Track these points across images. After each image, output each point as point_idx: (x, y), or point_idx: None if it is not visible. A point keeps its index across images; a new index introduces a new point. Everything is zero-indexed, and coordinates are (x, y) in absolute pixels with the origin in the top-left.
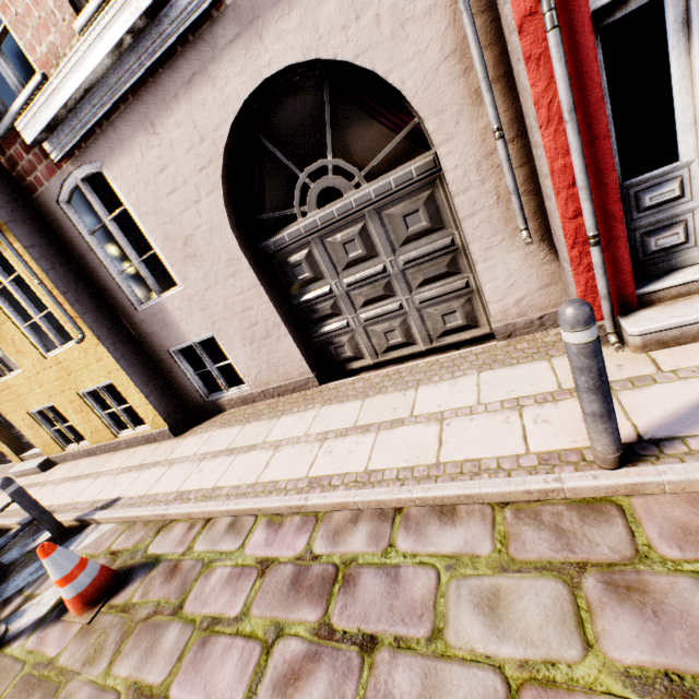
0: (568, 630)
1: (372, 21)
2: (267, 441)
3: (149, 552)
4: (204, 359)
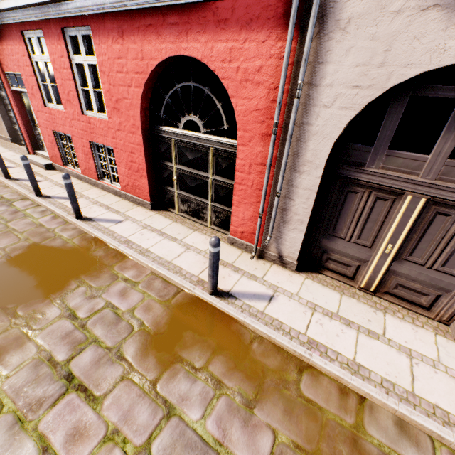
0: None
1: None
2: None
3: None
4: None
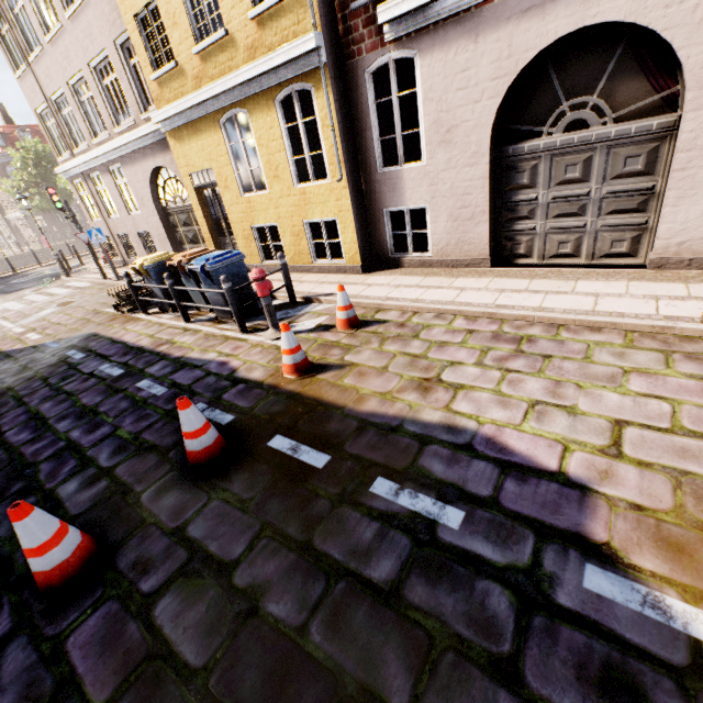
0: (659, 364)
1: (691, 8)
2: (452, 286)
3: (376, 318)
4: (407, 224)
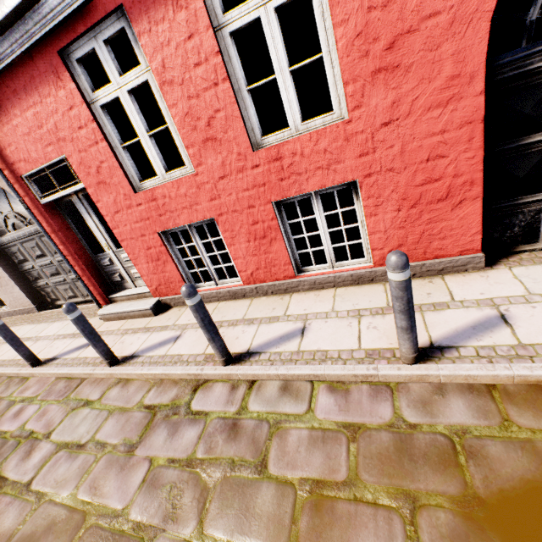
0: None
1: None
2: None
3: None
4: None
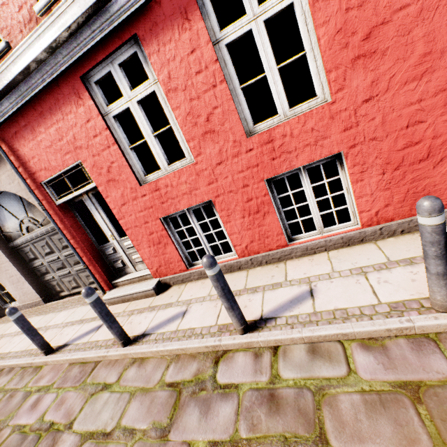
0: None
1: (18, 184)
2: (3, 334)
3: None
4: None
